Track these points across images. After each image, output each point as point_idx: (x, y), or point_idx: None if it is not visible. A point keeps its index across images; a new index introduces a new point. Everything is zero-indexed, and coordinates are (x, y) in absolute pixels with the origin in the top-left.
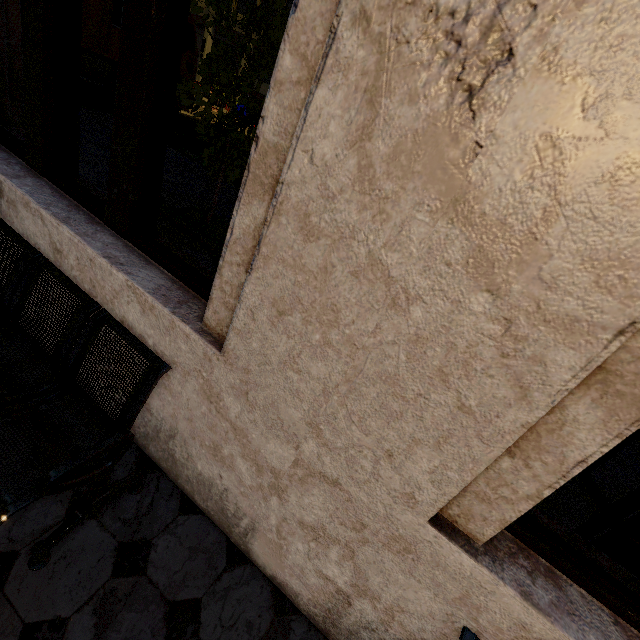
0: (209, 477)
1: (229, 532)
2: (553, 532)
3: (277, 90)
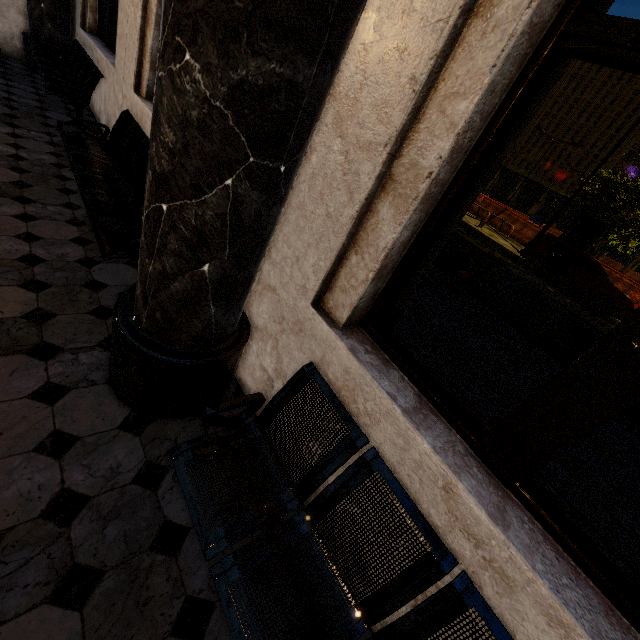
0: None
1: None
2: None
3: None
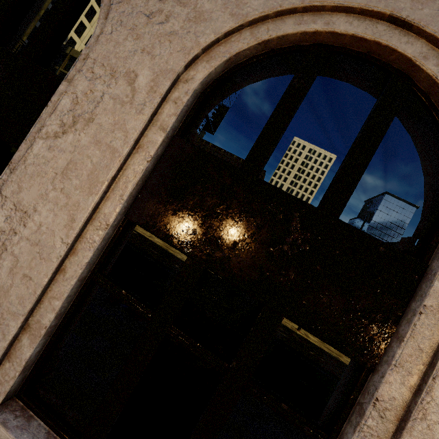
0: None
1: None
2: (53, 404)
3: None
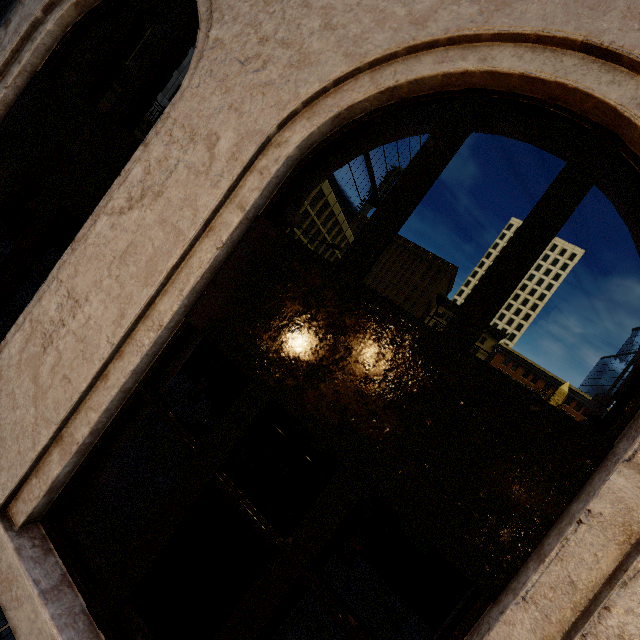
0: None
1: None
2: (80, 542)
3: (16, 326)
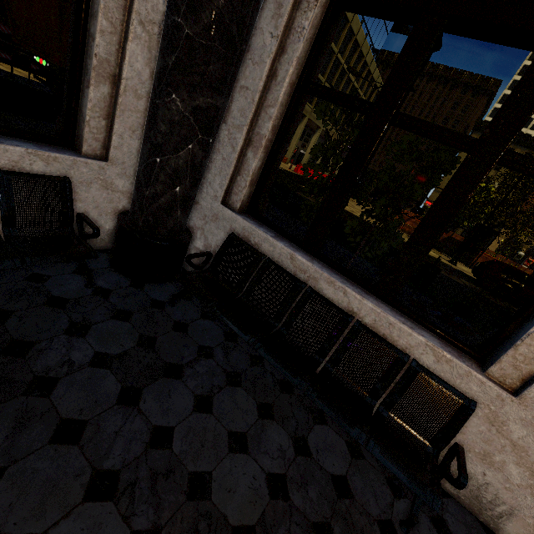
0: (469, 473)
1: (478, 513)
2: None
3: None
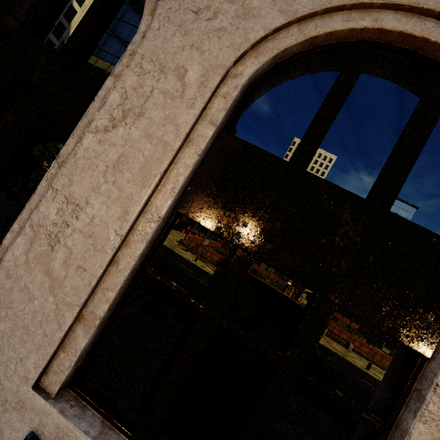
0: None
1: None
2: (102, 395)
3: (11, 232)
